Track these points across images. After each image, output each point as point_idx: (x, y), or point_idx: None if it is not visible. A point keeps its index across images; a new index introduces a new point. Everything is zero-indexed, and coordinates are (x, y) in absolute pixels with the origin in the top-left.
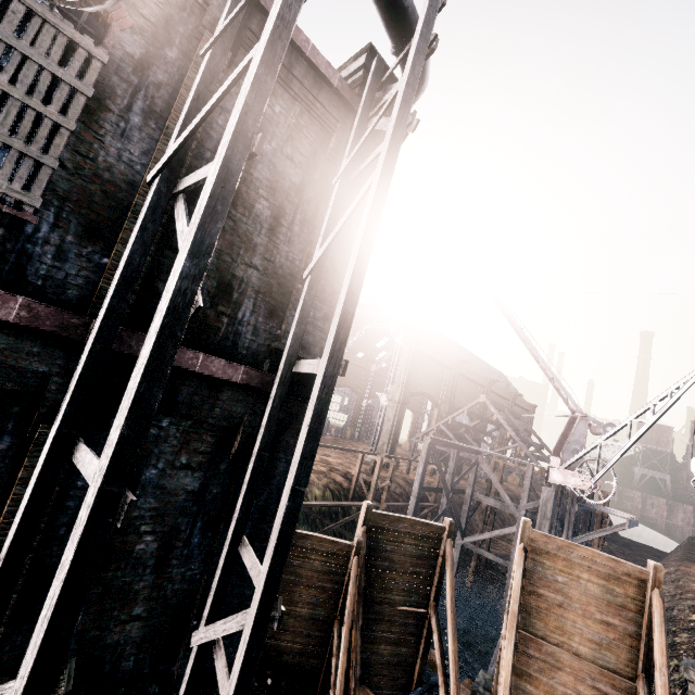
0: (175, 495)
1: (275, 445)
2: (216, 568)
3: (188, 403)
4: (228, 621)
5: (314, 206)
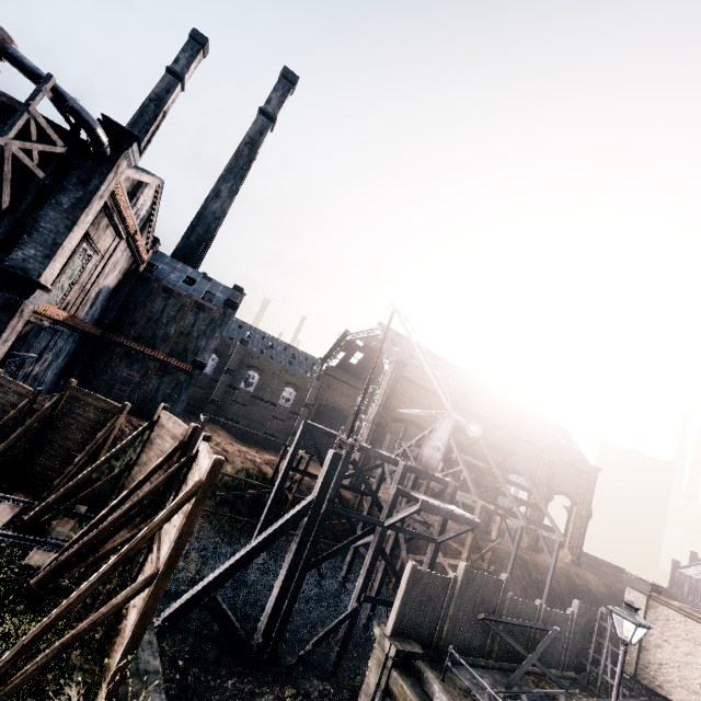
0: None
1: None
2: None
3: None
4: None
5: (47, 197)
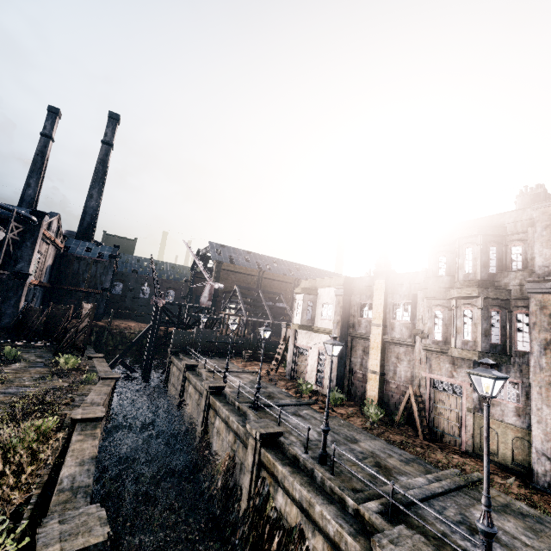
0: None
1: (18, 289)
2: (7, 309)
3: None
4: None
5: (22, 244)
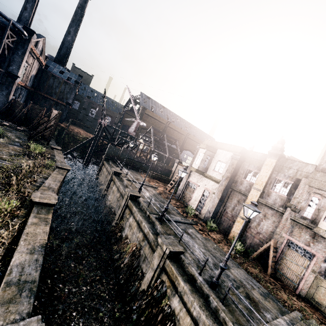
0: None
1: (9, 85)
2: (0, 97)
3: None
4: None
5: (15, 51)
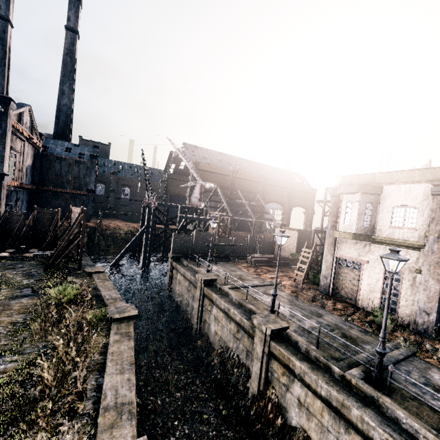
0: None
1: None
2: None
3: None
4: None
5: None
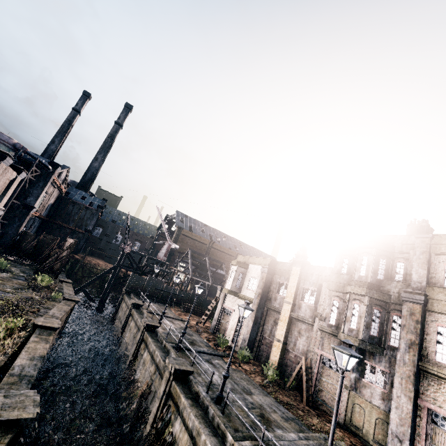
0: (5, 219)
1: (22, 216)
2: (9, 230)
3: (8, 208)
4: (0, 226)
5: (36, 184)
